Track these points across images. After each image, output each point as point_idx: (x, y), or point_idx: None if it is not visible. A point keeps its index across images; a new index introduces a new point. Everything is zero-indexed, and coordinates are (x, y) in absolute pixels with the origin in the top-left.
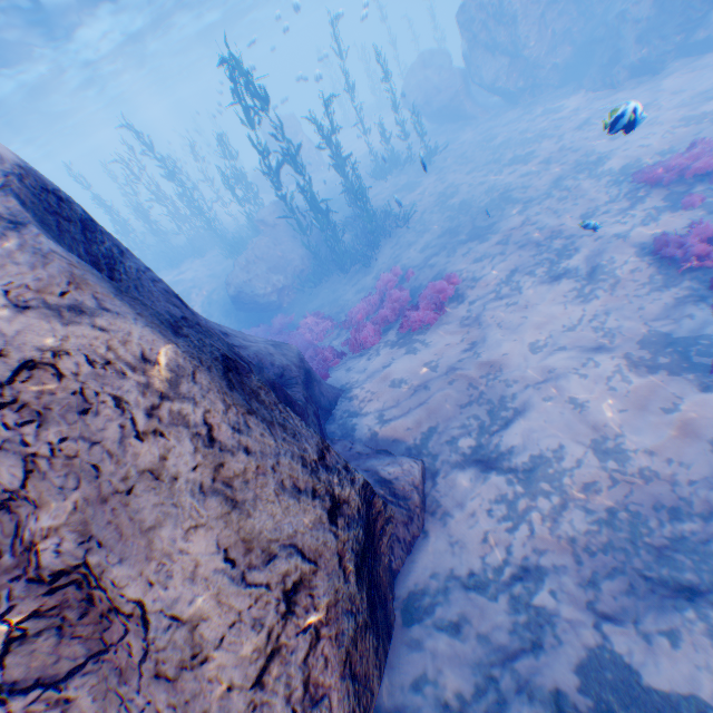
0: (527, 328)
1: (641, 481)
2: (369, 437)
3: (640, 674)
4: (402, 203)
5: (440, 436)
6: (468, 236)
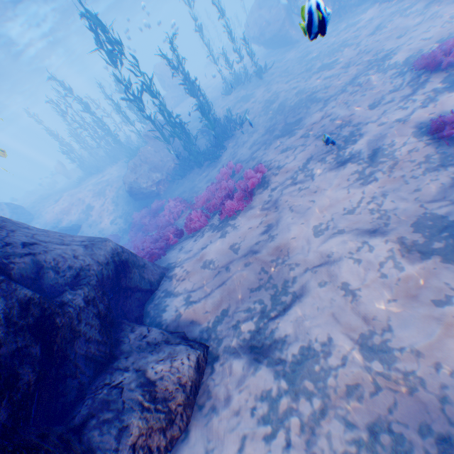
0: (314, 211)
1: (408, 394)
2: (173, 318)
3: None
4: (241, 111)
5: (229, 319)
6: (281, 132)
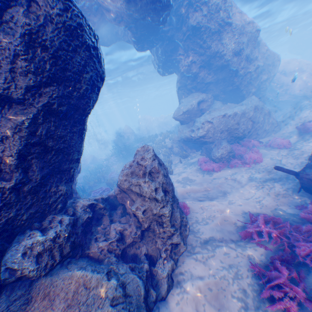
0: None
1: None
2: None
3: None
4: None
5: None
6: None
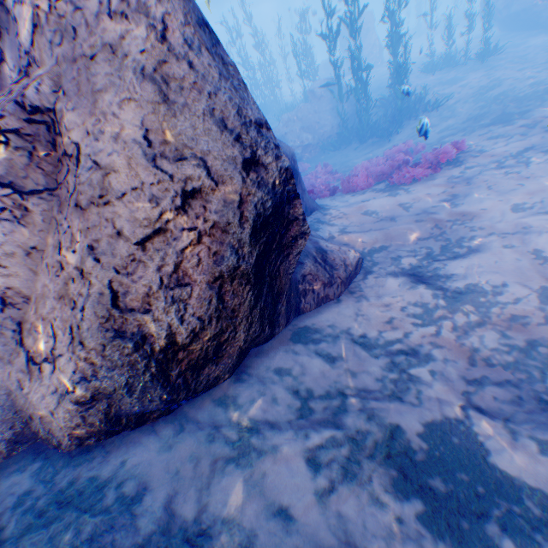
0: (518, 192)
1: None
2: (326, 238)
3: (490, 454)
4: (439, 93)
5: (387, 252)
6: (493, 121)
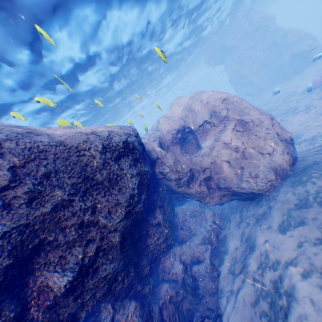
0: (293, 124)
1: None
2: None
3: None
4: None
5: None
6: None
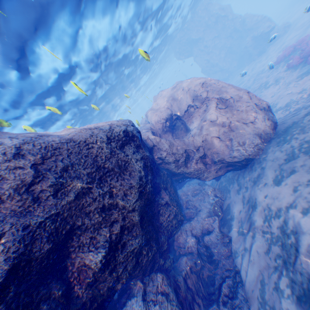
0: (267, 97)
1: None
2: None
3: None
4: None
5: None
6: None
